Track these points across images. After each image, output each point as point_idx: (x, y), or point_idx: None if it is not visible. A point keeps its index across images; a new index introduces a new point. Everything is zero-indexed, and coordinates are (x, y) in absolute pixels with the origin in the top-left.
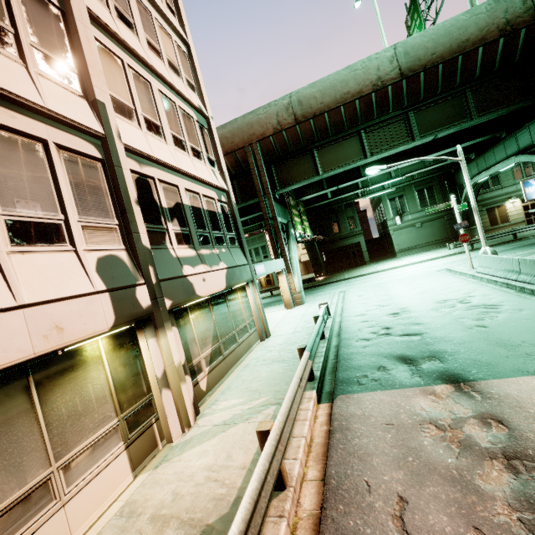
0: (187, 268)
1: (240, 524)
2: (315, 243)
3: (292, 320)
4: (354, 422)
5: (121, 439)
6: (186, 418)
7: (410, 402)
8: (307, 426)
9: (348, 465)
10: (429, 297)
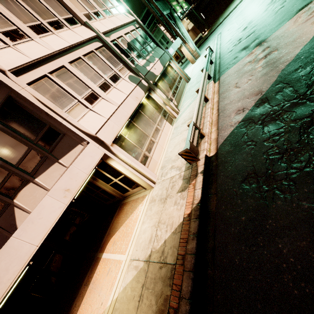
0: (148, 68)
1: (198, 101)
2: (192, 10)
3: (197, 66)
4: (226, 79)
5: (164, 119)
6: (176, 111)
7: (243, 61)
8: (211, 89)
9: (224, 88)
10: (265, 3)
